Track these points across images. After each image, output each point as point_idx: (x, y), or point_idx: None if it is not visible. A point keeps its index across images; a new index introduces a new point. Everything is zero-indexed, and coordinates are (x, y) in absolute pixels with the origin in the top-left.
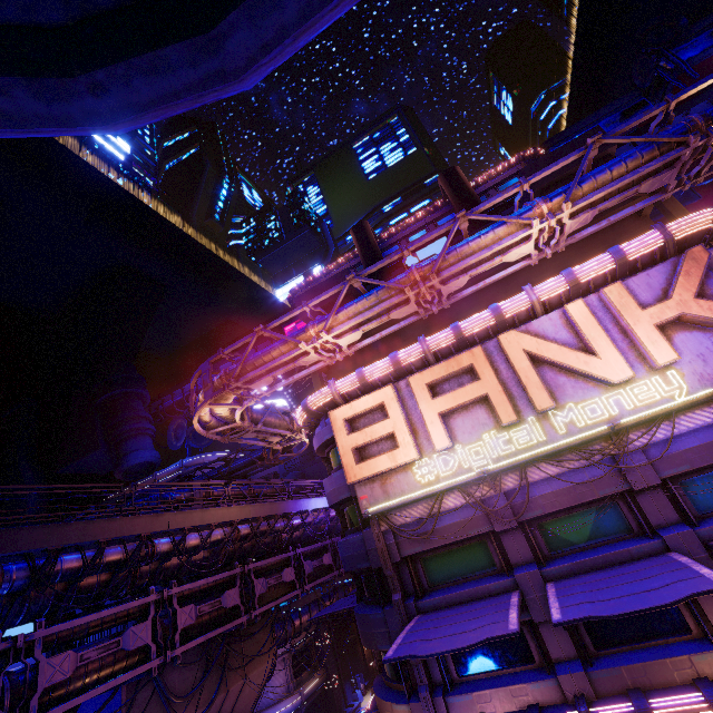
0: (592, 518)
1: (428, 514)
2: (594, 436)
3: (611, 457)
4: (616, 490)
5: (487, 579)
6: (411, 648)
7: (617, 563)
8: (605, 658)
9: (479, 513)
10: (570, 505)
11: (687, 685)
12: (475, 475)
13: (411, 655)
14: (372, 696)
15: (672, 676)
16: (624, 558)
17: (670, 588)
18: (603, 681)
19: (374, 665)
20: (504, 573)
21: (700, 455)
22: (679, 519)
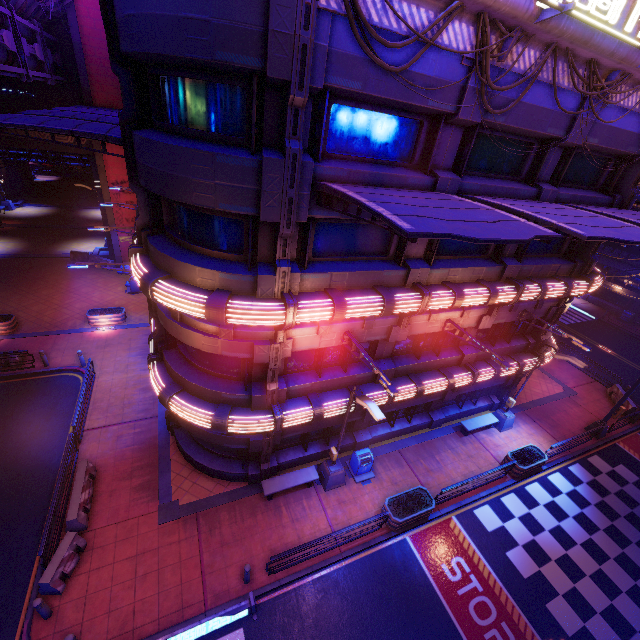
0: (537, 150)
1: (425, 30)
2: (629, 61)
3: (582, 98)
4: (557, 134)
5: (403, 170)
6: (437, 226)
7: (506, 197)
8: (438, 261)
9: (457, 80)
10: (525, 128)
11: (474, 283)
12: (530, 10)
13: (455, 235)
14: (138, 258)
15: (469, 277)
16: (512, 195)
17: (632, 230)
18: (434, 276)
19: (138, 224)
20: (418, 170)
21: (609, 136)
22: (548, 180)
